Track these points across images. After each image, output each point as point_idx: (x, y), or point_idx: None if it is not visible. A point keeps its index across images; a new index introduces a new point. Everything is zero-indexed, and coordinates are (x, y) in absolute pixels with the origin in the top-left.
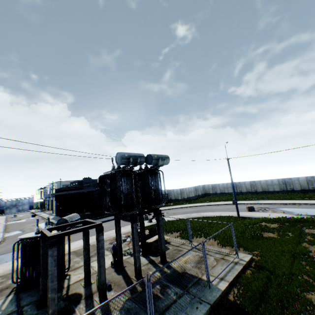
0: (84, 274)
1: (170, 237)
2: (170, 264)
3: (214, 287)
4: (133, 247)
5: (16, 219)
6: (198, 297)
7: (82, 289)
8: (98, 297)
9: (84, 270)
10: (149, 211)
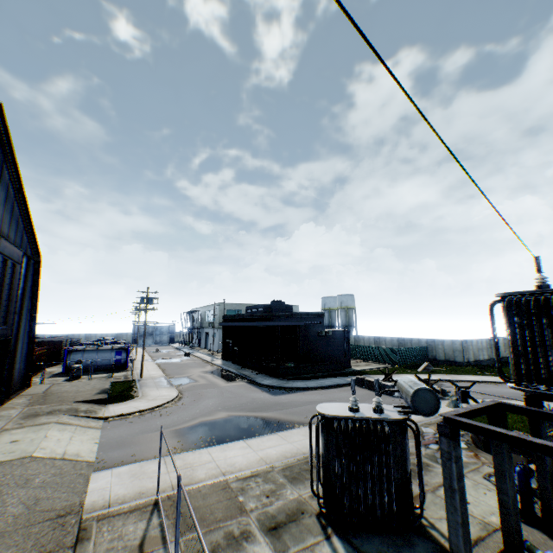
0: (503, 536)
1: None
2: None
3: None
4: None
5: (163, 356)
6: None
7: None
8: None
9: (507, 529)
10: None
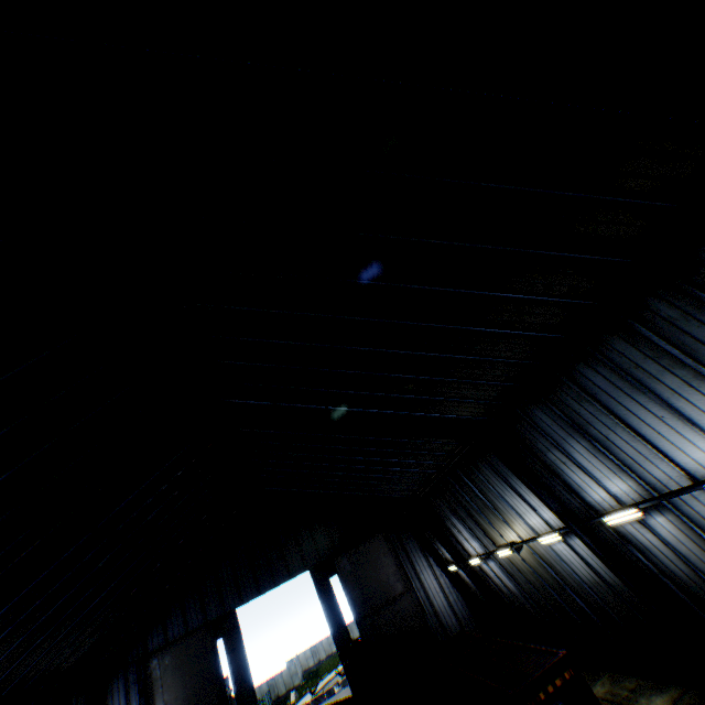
0: None
1: None
2: None
3: None
4: None
5: None
6: None
7: None
8: None
9: None
10: None
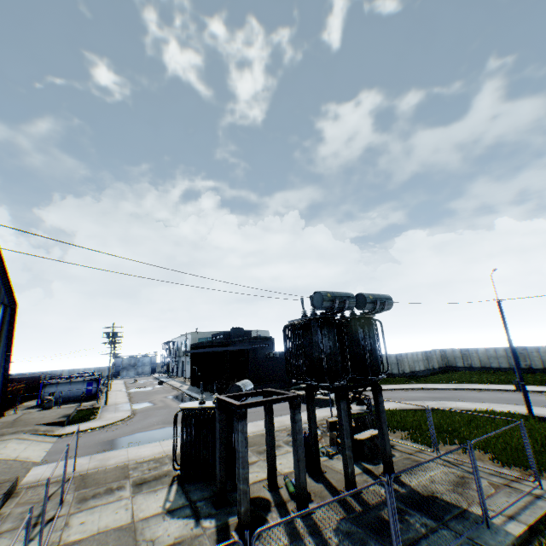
0: (267, 471)
1: (392, 437)
2: (402, 479)
3: (496, 527)
4: (341, 440)
5: (138, 385)
6: (467, 537)
7: (267, 493)
8: (296, 507)
9: (268, 466)
10: (362, 386)
